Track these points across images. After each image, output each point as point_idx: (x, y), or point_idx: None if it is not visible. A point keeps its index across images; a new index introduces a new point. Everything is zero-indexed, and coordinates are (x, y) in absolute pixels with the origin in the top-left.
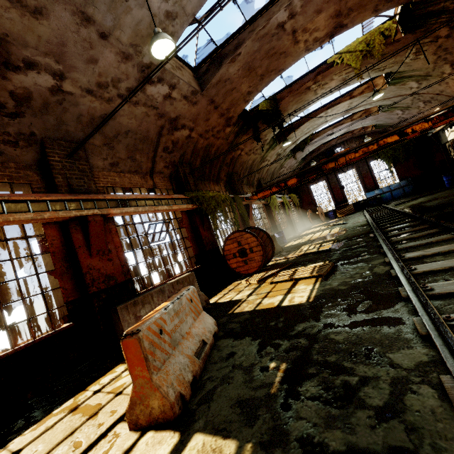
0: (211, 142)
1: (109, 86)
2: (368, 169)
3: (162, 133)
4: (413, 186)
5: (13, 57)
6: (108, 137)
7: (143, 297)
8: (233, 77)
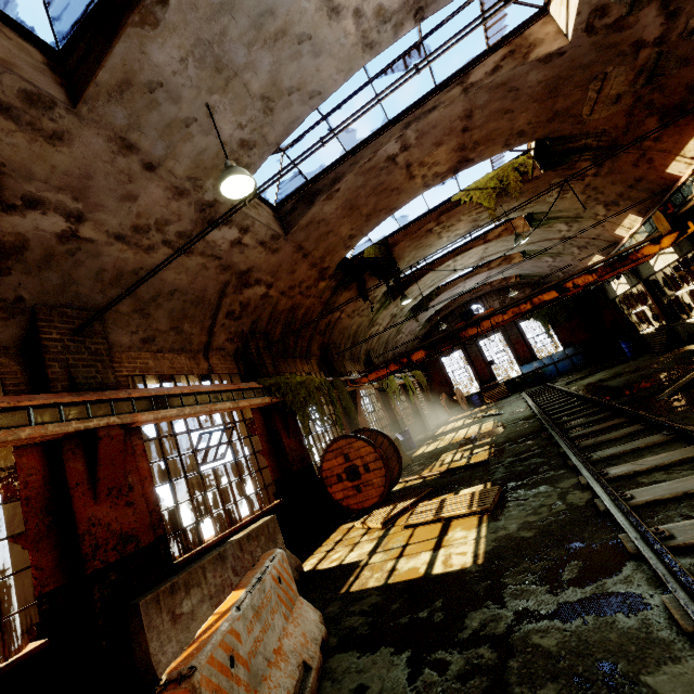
0: (298, 301)
1: (151, 230)
2: (519, 333)
3: (226, 291)
4: (583, 355)
5: (8, 193)
6: (143, 301)
7: (188, 574)
8: (329, 218)
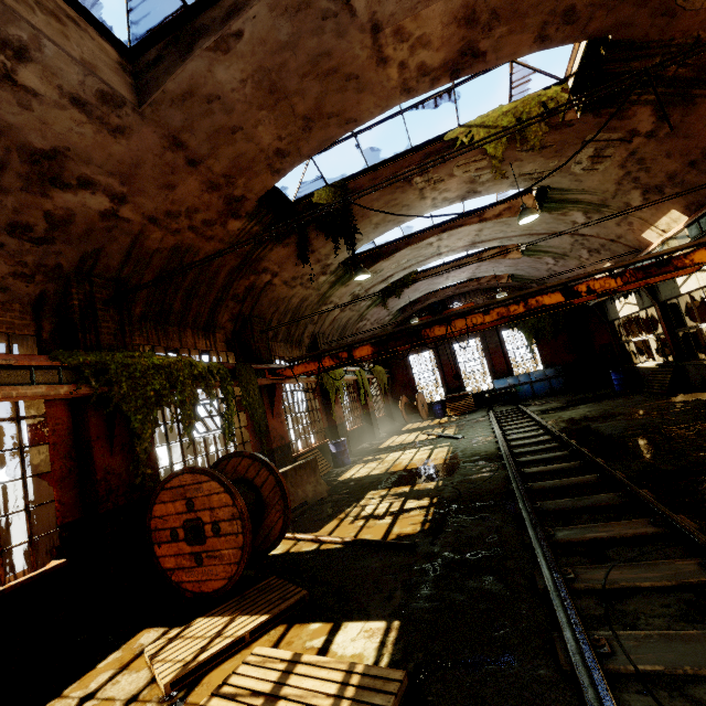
0: (189, 242)
1: None
2: (499, 343)
3: (1, 181)
4: (564, 379)
5: None
6: None
7: None
8: (230, 97)
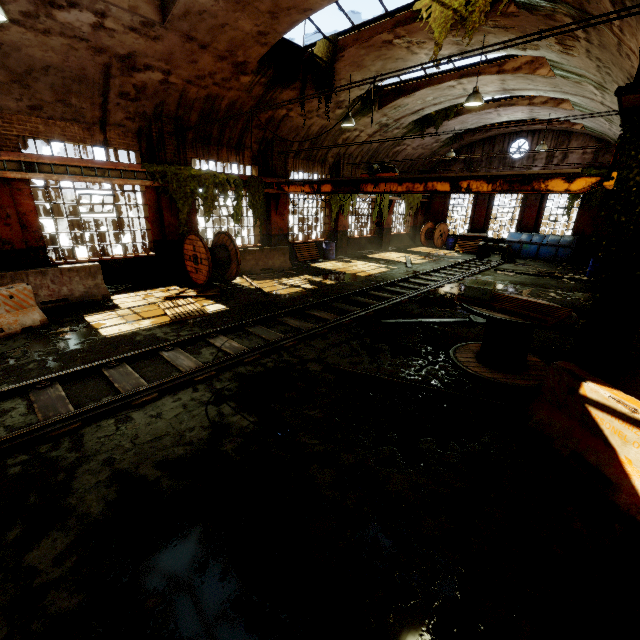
0: (216, 92)
1: None
2: (540, 196)
3: (111, 72)
4: (572, 251)
5: None
6: (17, 73)
7: (15, 274)
8: (212, 9)
